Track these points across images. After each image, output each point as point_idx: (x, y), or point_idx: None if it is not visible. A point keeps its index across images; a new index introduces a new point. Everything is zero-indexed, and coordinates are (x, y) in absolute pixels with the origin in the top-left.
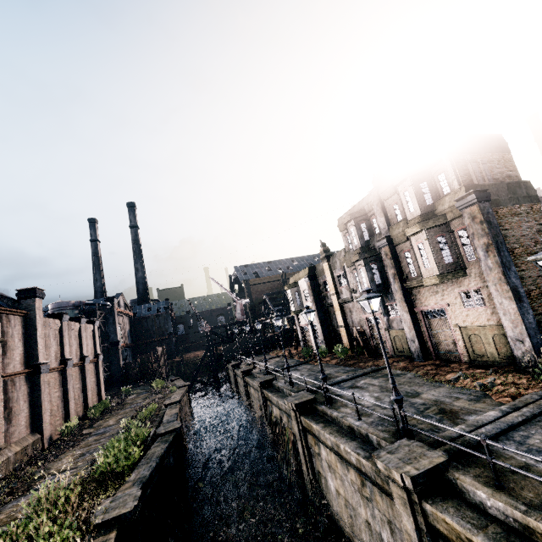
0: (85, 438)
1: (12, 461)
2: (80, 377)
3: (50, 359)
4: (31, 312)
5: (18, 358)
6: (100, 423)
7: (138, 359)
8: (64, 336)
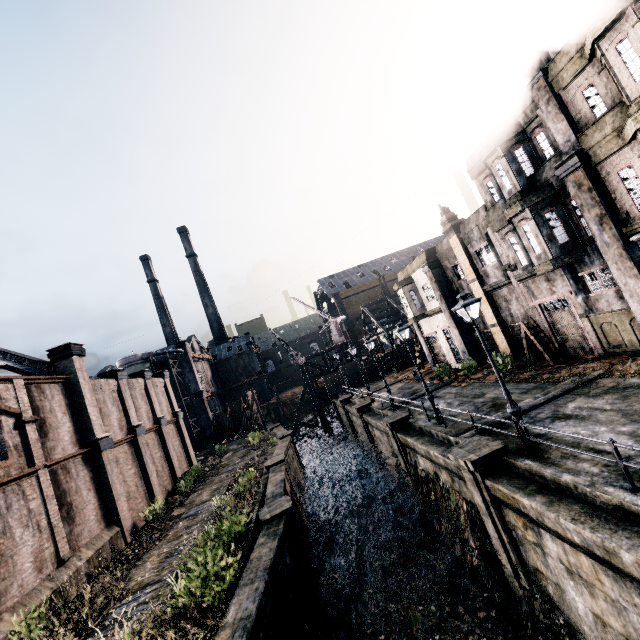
0: (175, 523)
1: (84, 571)
2: (159, 443)
3: (112, 430)
4: (72, 375)
5: (67, 437)
6: (192, 497)
7: (228, 408)
8: (126, 398)
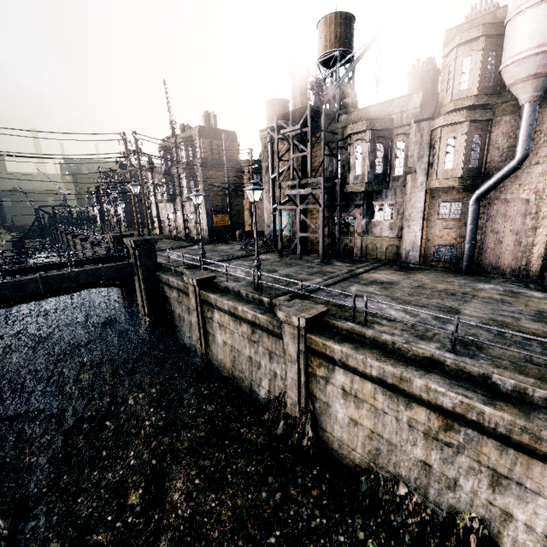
0: None
1: None
2: None
3: None
4: None
5: None
6: None
7: None
8: None
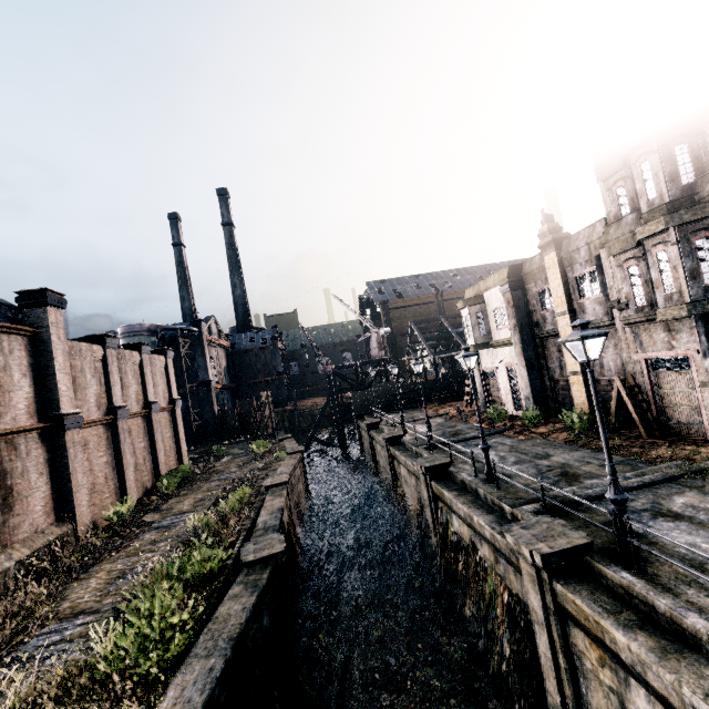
0: (142, 533)
1: (12, 574)
2: (145, 432)
3: (86, 406)
4: (43, 329)
5: (22, 405)
6: (172, 503)
7: (237, 406)
8: (111, 372)
